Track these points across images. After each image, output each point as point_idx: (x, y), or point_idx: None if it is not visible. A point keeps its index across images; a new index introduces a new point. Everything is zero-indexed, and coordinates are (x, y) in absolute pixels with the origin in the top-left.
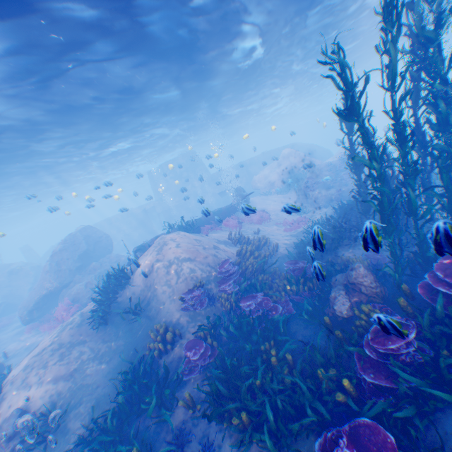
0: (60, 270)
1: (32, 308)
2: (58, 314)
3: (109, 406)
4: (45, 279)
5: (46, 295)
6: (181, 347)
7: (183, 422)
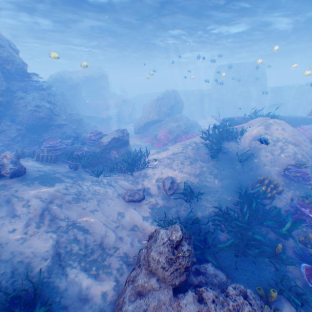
0: (160, 111)
1: (140, 126)
2: (158, 136)
3: (228, 206)
4: (151, 112)
5: (148, 122)
6: (278, 199)
7: (306, 249)
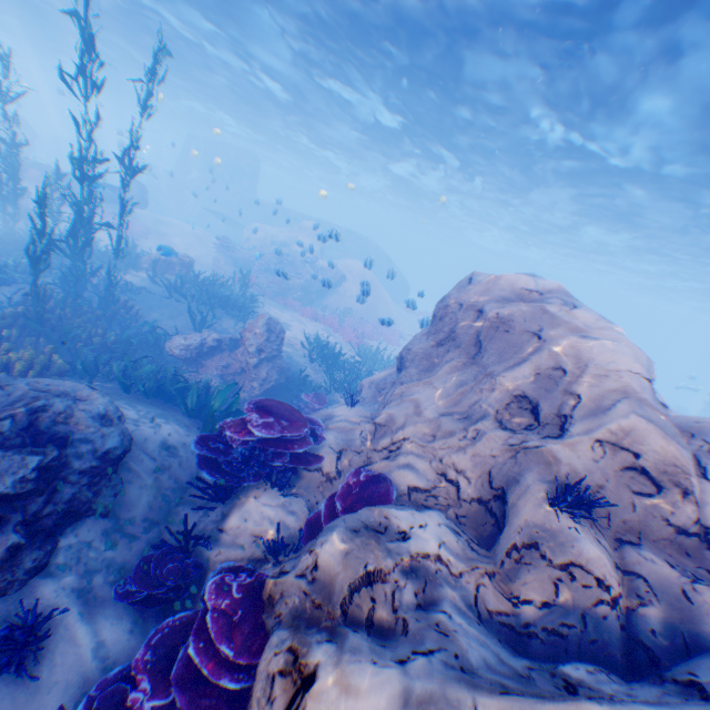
0: None
1: None
2: None
3: None
4: None
5: None
6: None
7: None
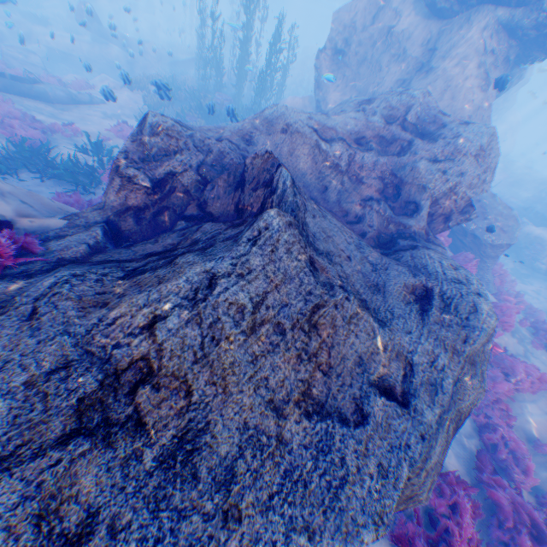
0: None
1: None
2: None
3: None
4: None
5: None
6: None
7: None
